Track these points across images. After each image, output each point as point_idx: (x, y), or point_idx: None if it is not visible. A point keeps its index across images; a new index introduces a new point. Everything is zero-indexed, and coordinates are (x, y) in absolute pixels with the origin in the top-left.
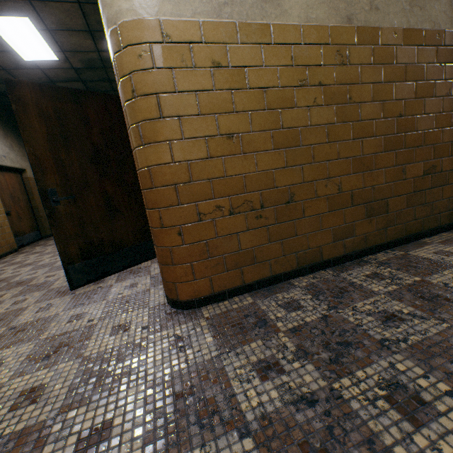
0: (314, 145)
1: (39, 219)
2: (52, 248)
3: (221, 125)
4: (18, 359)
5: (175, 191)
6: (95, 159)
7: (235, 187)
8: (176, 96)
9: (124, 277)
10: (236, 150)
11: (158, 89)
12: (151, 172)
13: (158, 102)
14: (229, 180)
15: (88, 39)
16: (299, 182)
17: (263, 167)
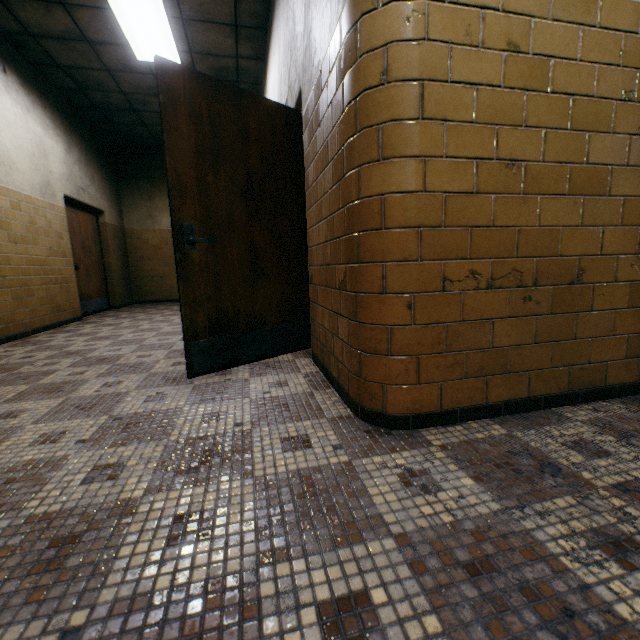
0: (626, 197)
1: (111, 282)
2: (130, 322)
3: (501, 144)
4: (145, 465)
5: (416, 237)
6: (246, 192)
7: (502, 245)
8: (447, 88)
9: (259, 370)
10: (514, 187)
11: (424, 73)
12: (385, 203)
13: (420, 93)
14: (496, 233)
15: (229, 38)
16: (593, 252)
17: (547, 220)
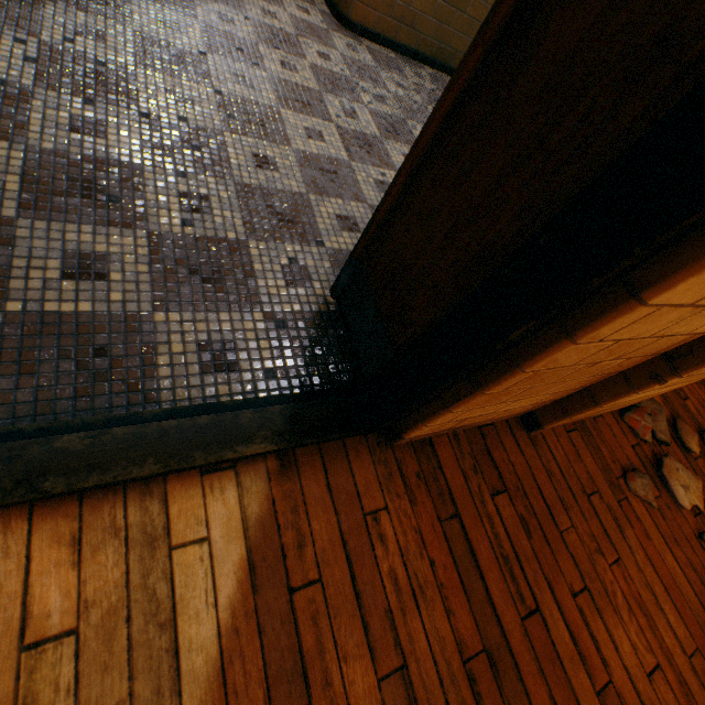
0: None
1: None
2: None
3: None
4: None
5: None
6: None
7: None
8: None
9: None
10: None
11: None
12: None
13: None
14: None
15: None
16: None
17: None
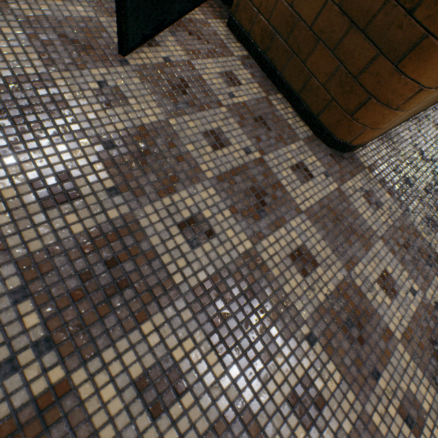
0: None
1: None
2: None
3: None
4: (221, 215)
5: None
6: None
7: None
8: None
9: (187, 42)
10: None
11: None
12: None
13: None
14: None
15: None
16: None
17: None
